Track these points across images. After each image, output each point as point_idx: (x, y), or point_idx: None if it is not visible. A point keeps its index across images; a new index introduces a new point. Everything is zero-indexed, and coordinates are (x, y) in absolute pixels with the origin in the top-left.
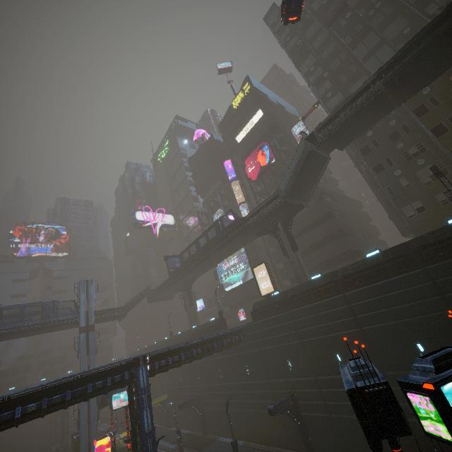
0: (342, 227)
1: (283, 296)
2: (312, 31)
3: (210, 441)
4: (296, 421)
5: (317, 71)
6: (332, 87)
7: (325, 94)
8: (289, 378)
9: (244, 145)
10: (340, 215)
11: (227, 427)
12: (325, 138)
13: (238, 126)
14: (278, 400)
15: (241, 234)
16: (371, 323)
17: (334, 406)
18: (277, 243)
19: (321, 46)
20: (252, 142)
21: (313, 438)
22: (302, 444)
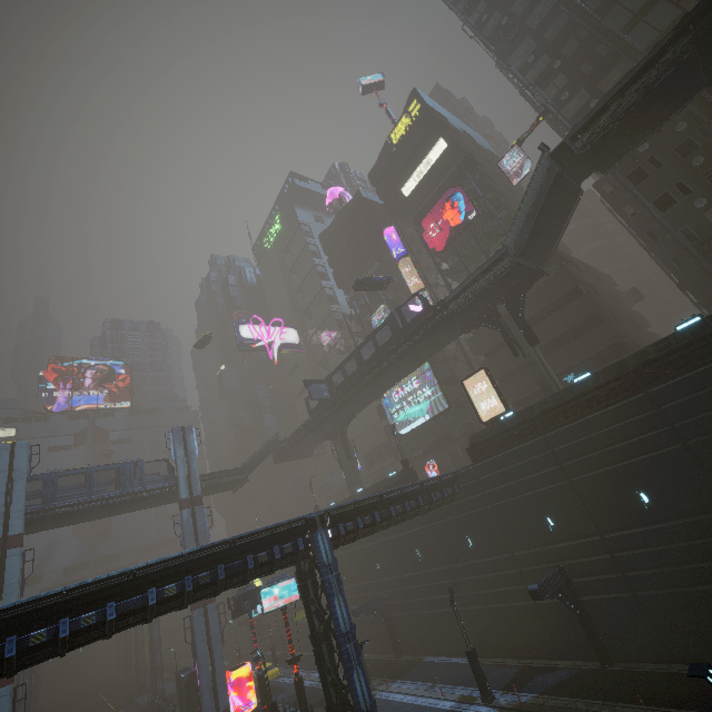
0: (600, 307)
1: (527, 416)
2: (524, 2)
3: (410, 663)
4: (573, 609)
5: (540, 62)
6: (569, 83)
7: (557, 96)
8: (549, 545)
9: (414, 201)
10: (590, 291)
11: (437, 640)
12: (585, 148)
13: (403, 172)
14: (541, 577)
15: (437, 329)
16: (704, 432)
17: (642, 577)
18: (487, 347)
19: (542, 24)
20: (429, 193)
21: (605, 635)
22: (584, 648)
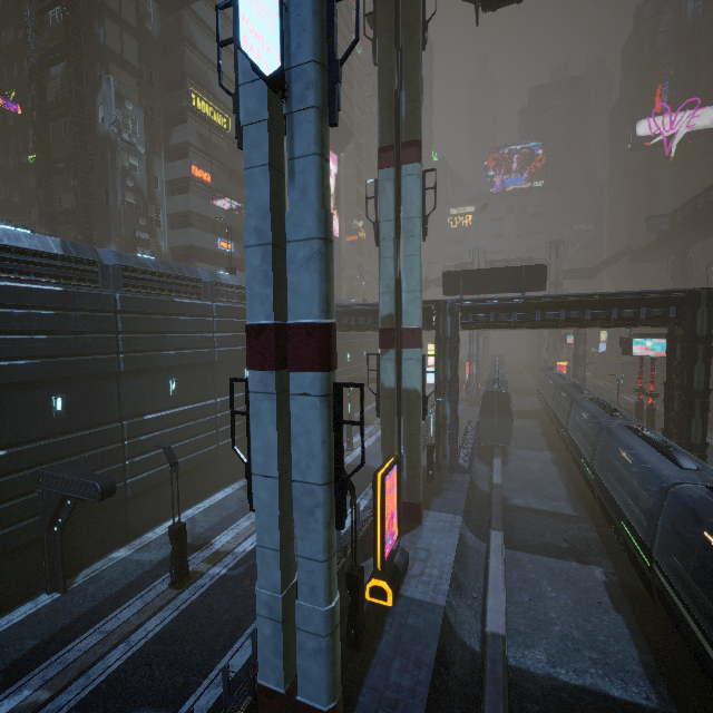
0: None
1: None
2: None
3: None
4: None
5: None
6: None
7: None
8: None
9: None
10: None
11: None
12: None
13: None
14: None
15: None
16: None
17: None
18: None
19: None
20: None
21: None
22: None
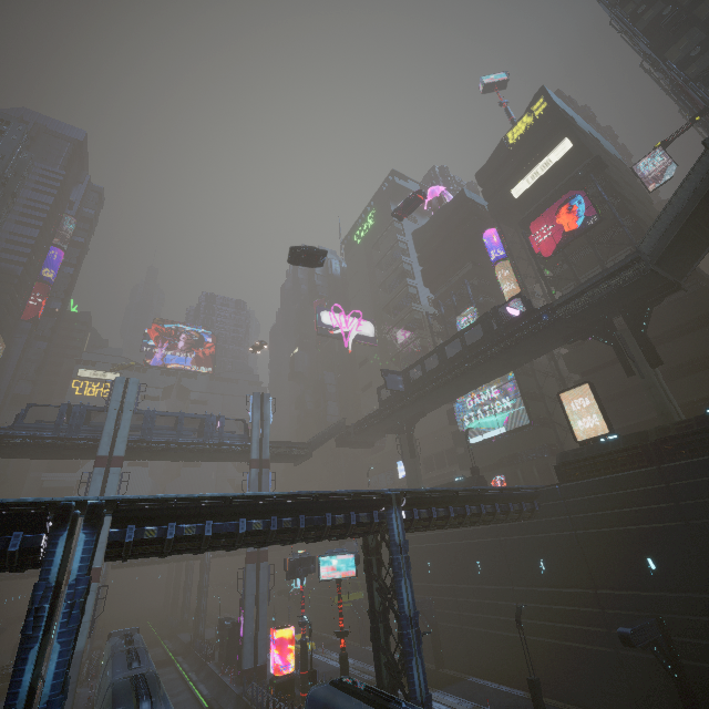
0: None
1: (638, 441)
2: None
3: (452, 678)
4: (670, 670)
5: (707, 55)
6: None
7: None
8: (645, 590)
9: (523, 204)
10: None
11: (485, 662)
12: None
13: (515, 173)
14: (634, 622)
15: (537, 334)
16: None
17: None
18: (587, 365)
19: None
20: (541, 197)
21: None
22: None
